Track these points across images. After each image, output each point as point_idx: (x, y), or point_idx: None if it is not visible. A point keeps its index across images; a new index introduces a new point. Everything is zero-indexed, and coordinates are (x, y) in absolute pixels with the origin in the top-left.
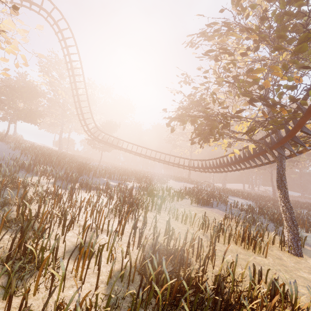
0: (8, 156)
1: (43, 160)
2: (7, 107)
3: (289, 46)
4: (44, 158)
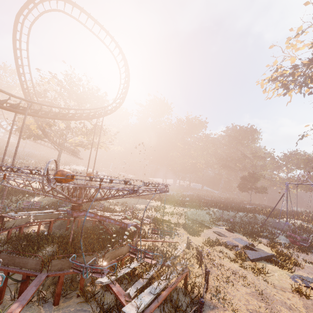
0: None
1: None
2: None
3: None
4: None
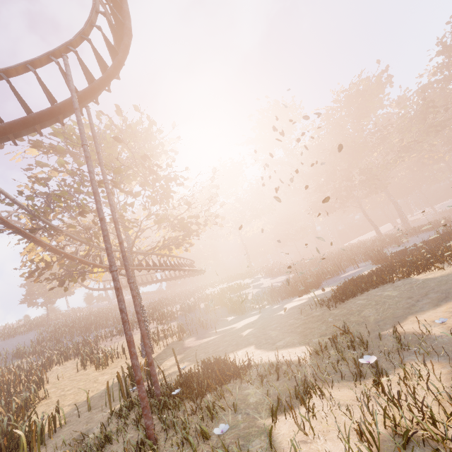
0: (4, 351)
1: (47, 337)
2: (37, 295)
3: (154, 142)
4: (55, 332)
